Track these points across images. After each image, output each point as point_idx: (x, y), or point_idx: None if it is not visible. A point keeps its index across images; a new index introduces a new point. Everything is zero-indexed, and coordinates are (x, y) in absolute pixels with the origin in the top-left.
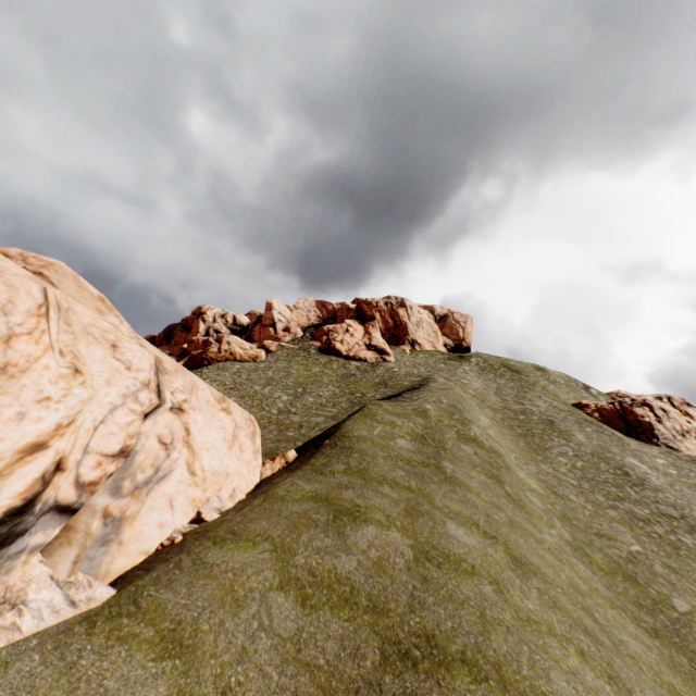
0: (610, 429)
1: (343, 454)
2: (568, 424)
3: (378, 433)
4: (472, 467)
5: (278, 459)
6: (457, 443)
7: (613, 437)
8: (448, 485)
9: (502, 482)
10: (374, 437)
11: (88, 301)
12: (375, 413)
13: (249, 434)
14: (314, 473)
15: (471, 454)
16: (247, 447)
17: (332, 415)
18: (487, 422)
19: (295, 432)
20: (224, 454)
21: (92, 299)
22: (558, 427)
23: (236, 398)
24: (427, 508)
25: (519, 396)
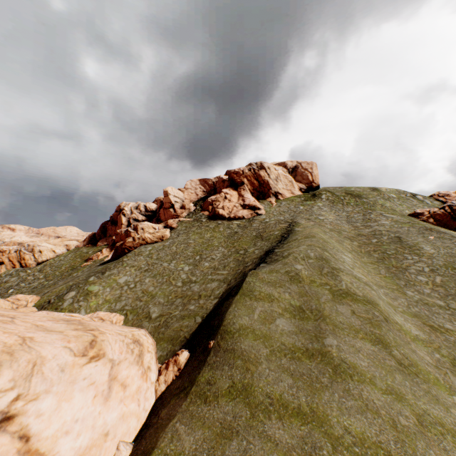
0: (446, 230)
1: (226, 361)
2: (413, 237)
3: (259, 317)
4: (354, 334)
5: (171, 366)
6: (333, 305)
7: (454, 240)
8: (340, 385)
9: (388, 345)
10: (255, 325)
11: None
12: (253, 290)
13: (134, 359)
14: (198, 402)
15: (349, 315)
16: (132, 376)
17: (223, 279)
18: (350, 259)
19: (195, 304)
20: (97, 413)
21: None
22: (407, 243)
23: (150, 278)
24: (327, 455)
25: (366, 219)
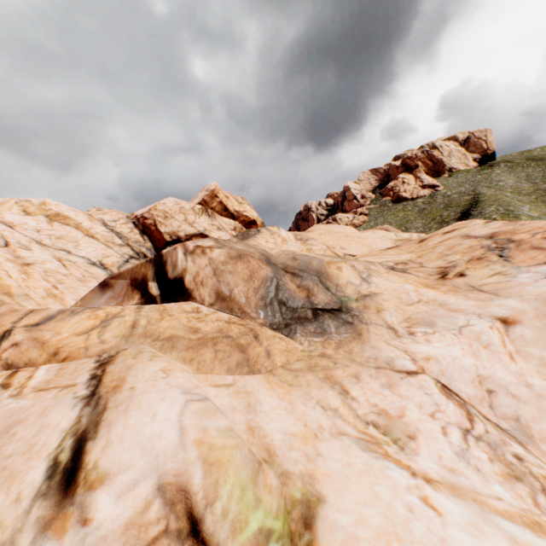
0: None
1: None
2: None
3: None
4: None
5: None
6: None
7: None
8: None
9: None
10: None
11: (395, 232)
12: None
13: None
14: None
15: None
16: None
17: None
18: (527, 208)
19: None
20: None
21: (396, 231)
22: None
23: None
24: None
25: (545, 178)
